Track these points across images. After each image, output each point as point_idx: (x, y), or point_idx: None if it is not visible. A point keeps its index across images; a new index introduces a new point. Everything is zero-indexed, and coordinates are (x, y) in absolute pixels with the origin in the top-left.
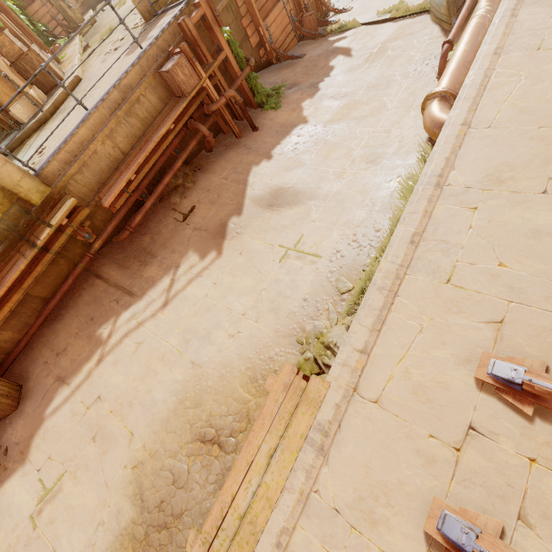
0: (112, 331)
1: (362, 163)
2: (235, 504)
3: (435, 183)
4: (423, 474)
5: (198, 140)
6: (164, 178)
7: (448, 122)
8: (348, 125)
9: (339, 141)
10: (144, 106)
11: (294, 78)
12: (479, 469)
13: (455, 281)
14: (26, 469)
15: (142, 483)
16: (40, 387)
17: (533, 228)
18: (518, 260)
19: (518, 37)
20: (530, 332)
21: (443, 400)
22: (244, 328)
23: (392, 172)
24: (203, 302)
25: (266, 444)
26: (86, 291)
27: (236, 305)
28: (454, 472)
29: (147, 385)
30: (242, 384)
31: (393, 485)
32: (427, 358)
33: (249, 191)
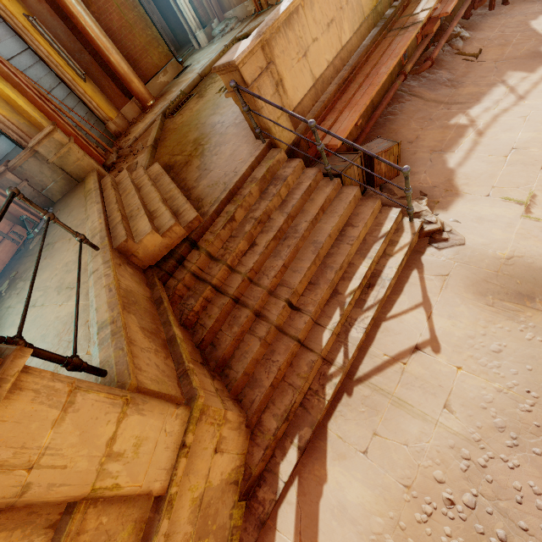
0: (472, 119)
1: None
2: None
3: None
4: None
5: None
6: (452, 23)
7: None
8: None
9: None
10: None
11: None
12: None
13: None
14: (468, 198)
15: None
16: (413, 160)
17: None
18: None
19: None
20: None
21: None
22: None
23: None
24: None
25: None
26: (407, 105)
27: None
28: None
29: None
30: None
31: None
32: None
33: None
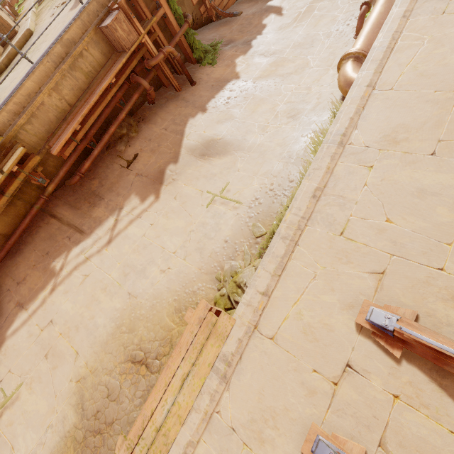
0: (64, 264)
1: (284, 118)
2: (153, 418)
3: (339, 141)
4: (305, 403)
5: (140, 93)
6: (109, 128)
7: (355, 83)
8: (275, 81)
9: (265, 97)
10: (87, 60)
11: (230, 35)
12: (351, 402)
13: (348, 234)
14: None
15: (84, 395)
16: (3, 311)
17: (419, 187)
18: (403, 216)
19: (426, 0)
20: (406, 283)
21: (327, 340)
22: (174, 264)
23: (308, 127)
24: (141, 240)
25: (181, 369)
26: (42, 229)
27: (169, 244)
28: (331, 402)
29: (91, 312)
30: (169, 314)
31: (280, 410)
32: (317, 302)
33: (185, 141)
